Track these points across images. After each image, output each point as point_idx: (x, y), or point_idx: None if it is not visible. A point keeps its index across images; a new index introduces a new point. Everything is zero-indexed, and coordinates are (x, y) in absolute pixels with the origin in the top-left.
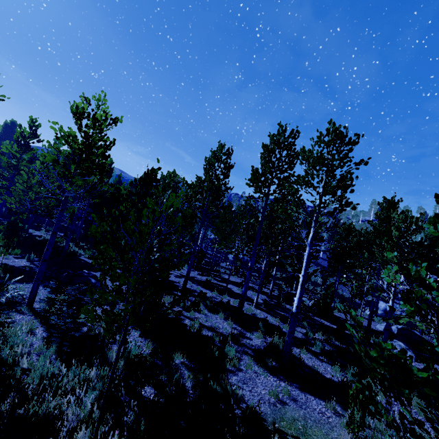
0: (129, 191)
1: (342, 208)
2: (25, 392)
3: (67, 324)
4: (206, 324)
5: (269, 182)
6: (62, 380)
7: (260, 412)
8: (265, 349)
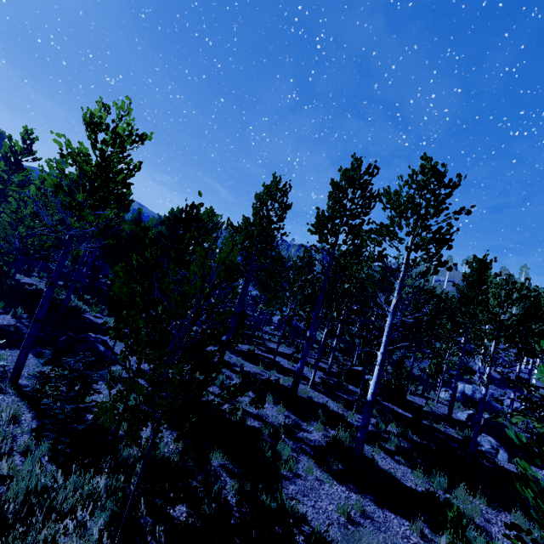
0: (160, 232)
1: (435, 268)
2: (2, 514)
3: (67, 411)
4: (250, 411)
5: (338, 230)
6: (58, 494)
7: (331, 540)
8: (328, 446)
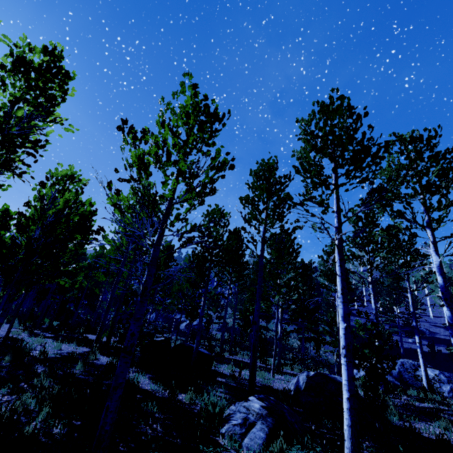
0: None
1: None
2: None
3: None
4: None
5: None
6: None
7: None
8: None
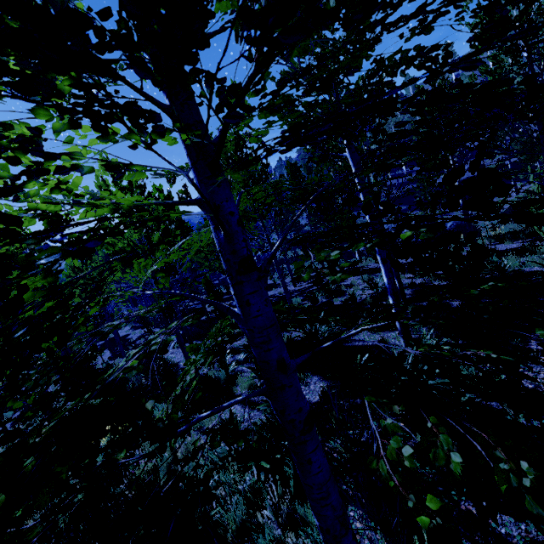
0: None
1: None
2: None
3: None
4: None
5: None
6: None
7: None
8: None
